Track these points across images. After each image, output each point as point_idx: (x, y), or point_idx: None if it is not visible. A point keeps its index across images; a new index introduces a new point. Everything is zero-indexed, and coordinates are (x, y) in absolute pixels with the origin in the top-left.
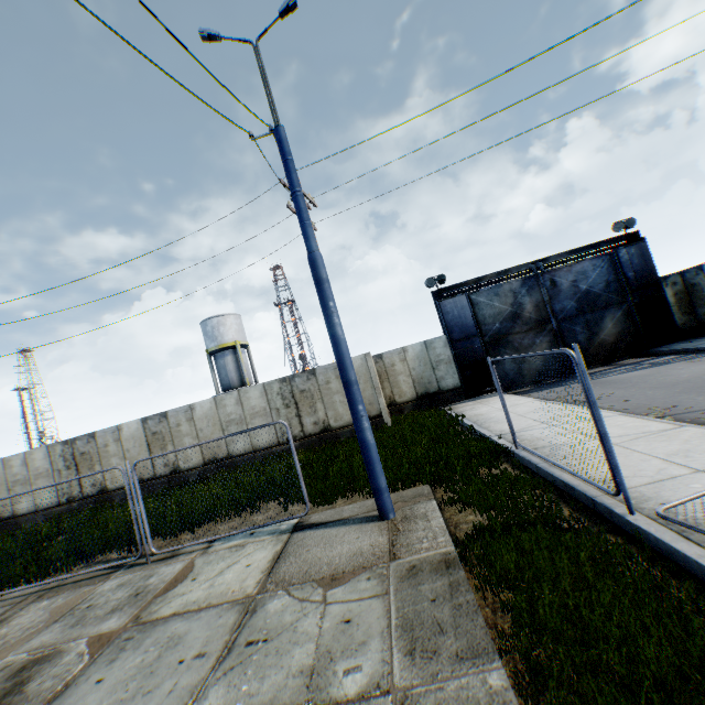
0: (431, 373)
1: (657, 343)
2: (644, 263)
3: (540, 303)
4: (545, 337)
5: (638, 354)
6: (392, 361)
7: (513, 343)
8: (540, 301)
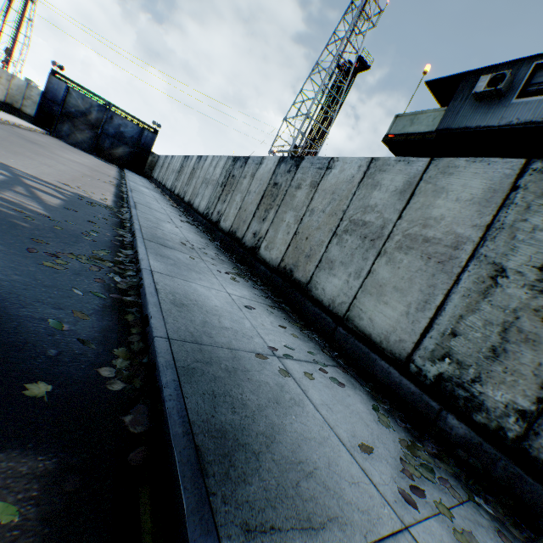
0: (22, 100)
1: (133, 170)
2: (151, 143)
3: (100, 120)
4: (92, 133)
5: (124, 168)
6: (2, 76)
7: (76, 123)
8: (101, 119)
